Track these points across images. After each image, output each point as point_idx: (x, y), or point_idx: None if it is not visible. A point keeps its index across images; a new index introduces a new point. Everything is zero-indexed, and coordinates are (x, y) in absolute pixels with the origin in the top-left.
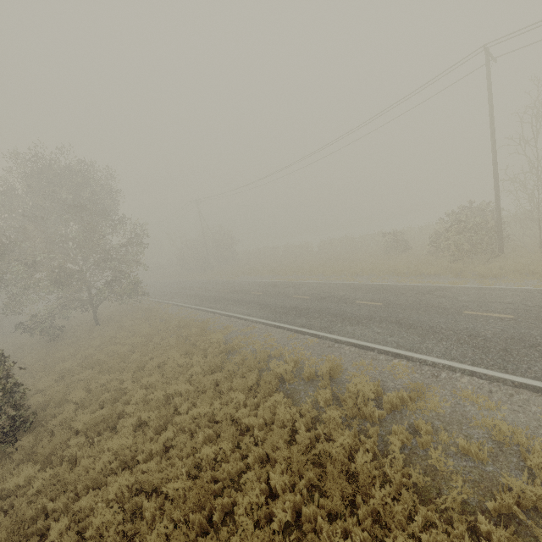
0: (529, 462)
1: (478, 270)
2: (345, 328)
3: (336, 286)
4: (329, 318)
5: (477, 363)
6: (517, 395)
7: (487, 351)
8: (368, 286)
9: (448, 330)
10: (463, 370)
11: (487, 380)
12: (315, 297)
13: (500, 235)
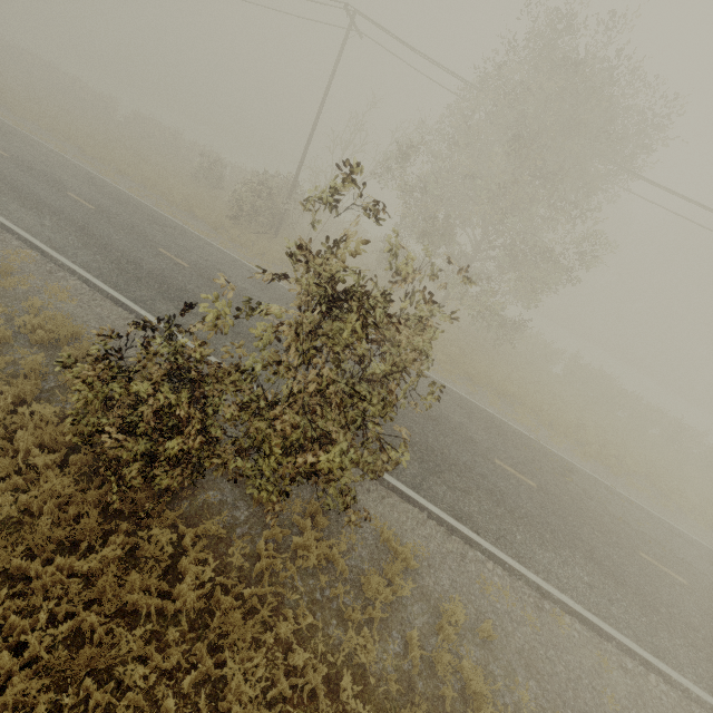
0: (18, 319)
1: (232, 233)
2: (8, 204)
3: (73, 169)
4: (1, 187)
5: (101, 277)
6: (101, 301)
7: (125, 274)
8: (113, 190)
9: (119, 252)
10: (82, 277)
11: (92, 288)
12: (18, 161)
13: (282, 216)
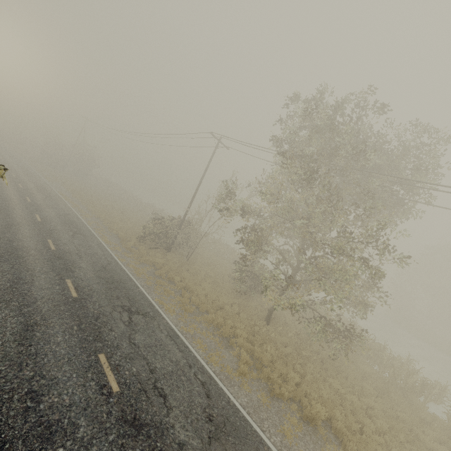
0: None
1: (128, 243)
2: None
3: (64, 210)
4: None
5: None
6: None
7: None
8: (74, 219)
9: (11, 235)
10: None
11: None
12: (31, 203)
13: (173, 239)
